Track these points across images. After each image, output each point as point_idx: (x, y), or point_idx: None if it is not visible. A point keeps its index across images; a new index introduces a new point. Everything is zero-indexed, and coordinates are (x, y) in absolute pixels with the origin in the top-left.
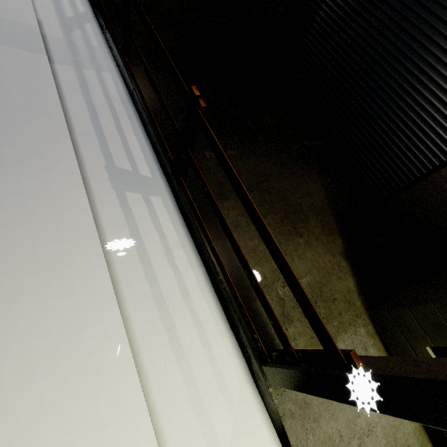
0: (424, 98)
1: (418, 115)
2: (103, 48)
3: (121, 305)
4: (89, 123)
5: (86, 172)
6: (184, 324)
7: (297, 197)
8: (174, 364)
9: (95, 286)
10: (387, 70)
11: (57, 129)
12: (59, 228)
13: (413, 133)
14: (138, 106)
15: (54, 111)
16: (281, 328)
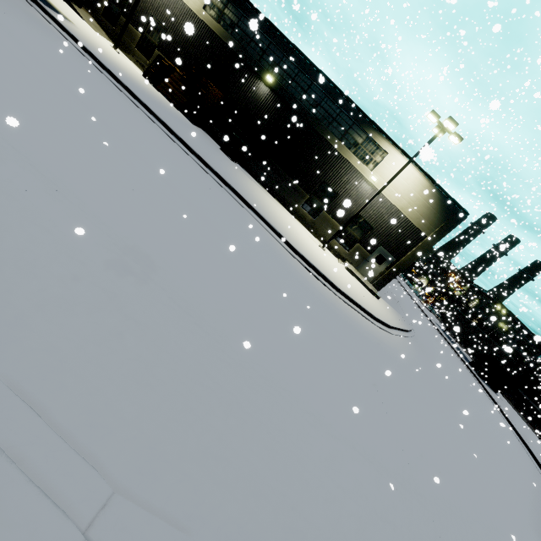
0: None
1: None
2: None
3: None
4: None
5: None
6: None
7: None
8: None
9: None
10: None
11: None
12: None
13: None
14: None
15: None
16: None
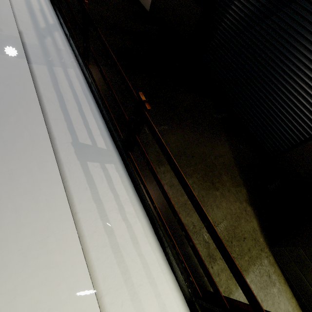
0: (300, 87)
1: (296, 98)
2: (68, 50)
3: (87, 256)
4: (59, 109)
5: (57, 148)
6: (135, 267)
7: (212, 158)
8: (129, 303)
9: (66, 245)
10: (272, 66)
11: (35, 117)
12: (38, 199)
13: (293, 111)
14: (95, 95)
15: (32, 103)
16: (214, 282)
